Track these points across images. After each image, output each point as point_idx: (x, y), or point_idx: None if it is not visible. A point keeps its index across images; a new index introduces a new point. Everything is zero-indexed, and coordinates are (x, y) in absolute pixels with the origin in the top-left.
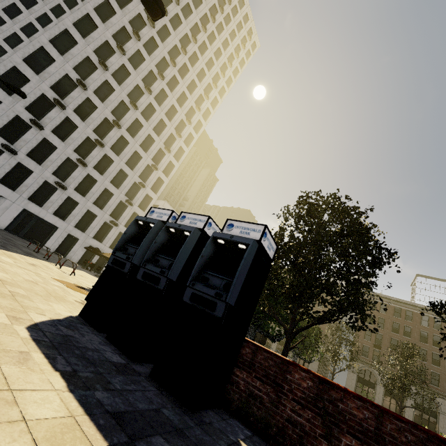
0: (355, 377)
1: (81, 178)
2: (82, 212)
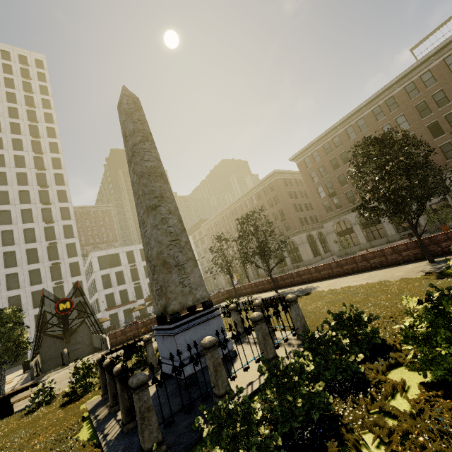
0: (335, 235)
1: (7, 304)
2: (32, 320)
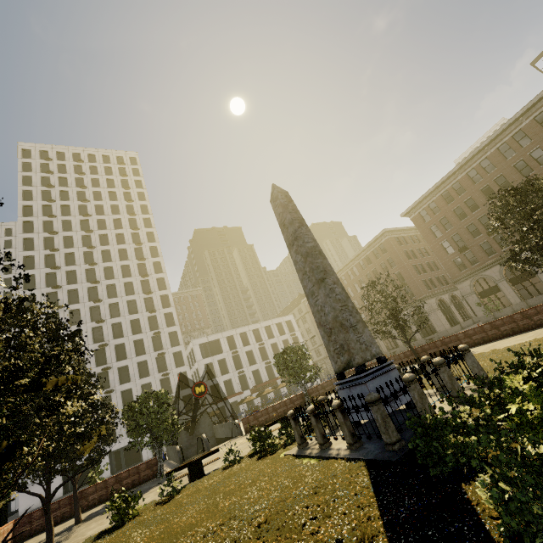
0: (475, 297)
1: (121, 399)
2: None
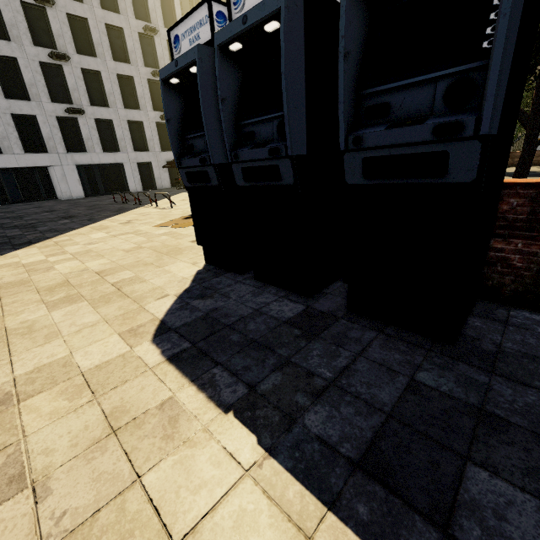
0: None
1: (82, 83)
2: (125, 129)
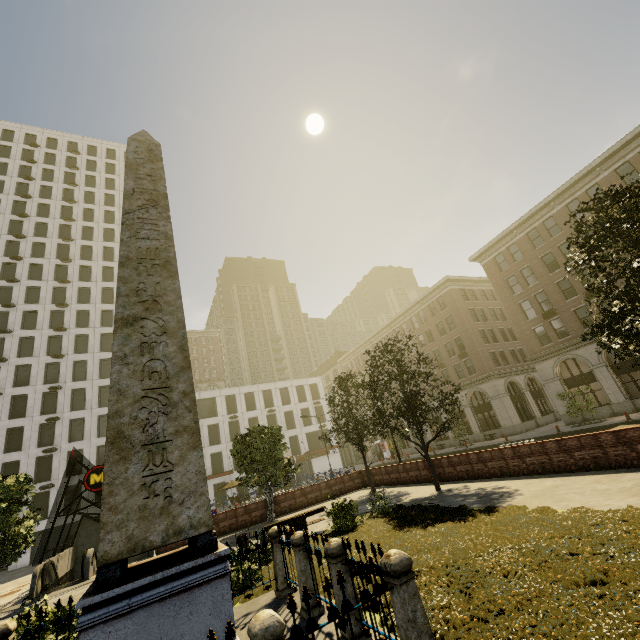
0: (559, 385)
1: (65, 461)
2: None
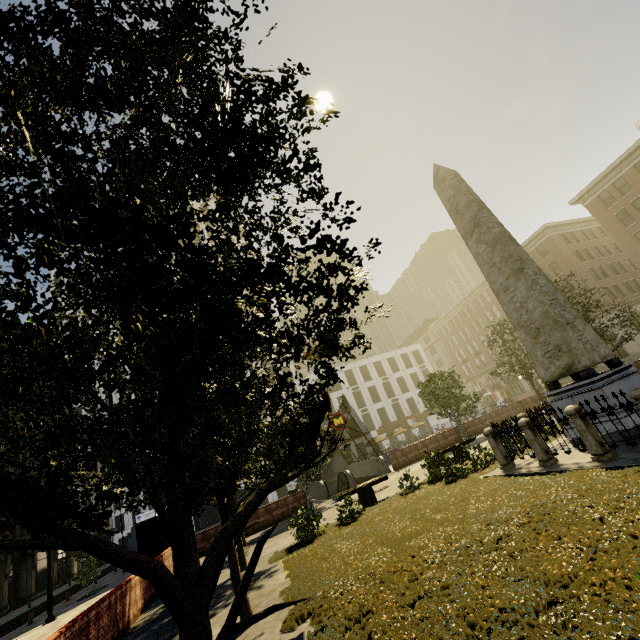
0: None
1: None
2: None
